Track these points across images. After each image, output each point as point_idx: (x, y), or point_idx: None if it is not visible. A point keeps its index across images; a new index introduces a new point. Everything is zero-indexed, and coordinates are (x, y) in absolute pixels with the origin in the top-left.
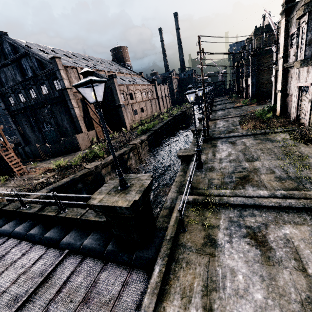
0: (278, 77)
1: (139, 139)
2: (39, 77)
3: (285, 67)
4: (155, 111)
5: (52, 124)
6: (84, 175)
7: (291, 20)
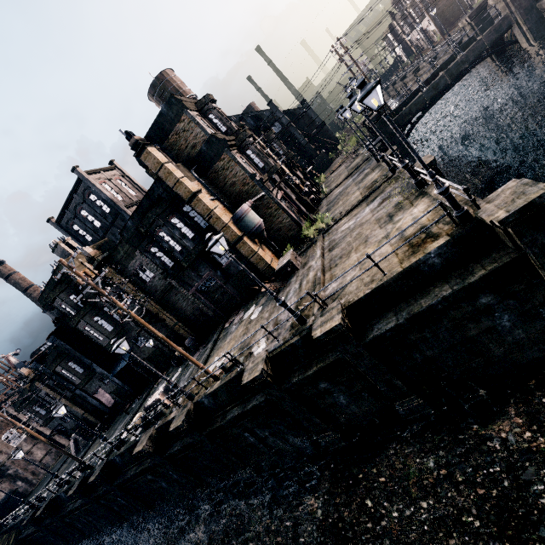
0: None
1: None
2: None
3: None
4: None
5: None
6: None
7: None
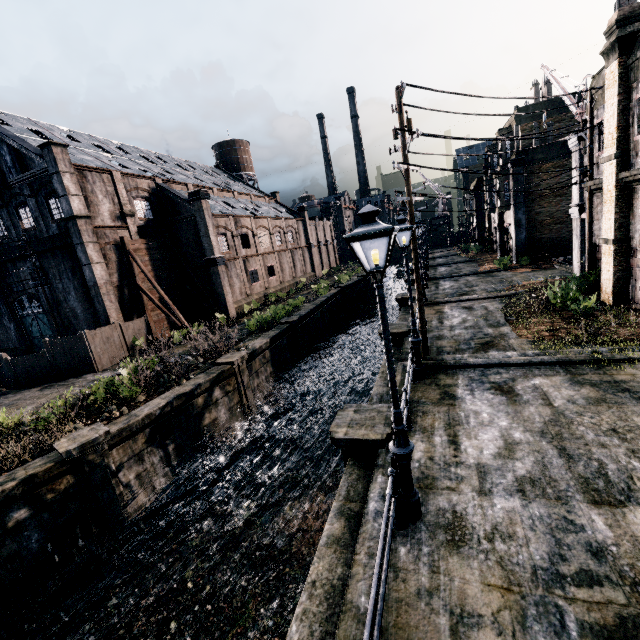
0: (595, 207)
1: (247, 346)
2: (15, 190)
3: (626, 181)
4: (301, 275)
5: (41, 300)
6: (38, 476)
7: (639, 63)
